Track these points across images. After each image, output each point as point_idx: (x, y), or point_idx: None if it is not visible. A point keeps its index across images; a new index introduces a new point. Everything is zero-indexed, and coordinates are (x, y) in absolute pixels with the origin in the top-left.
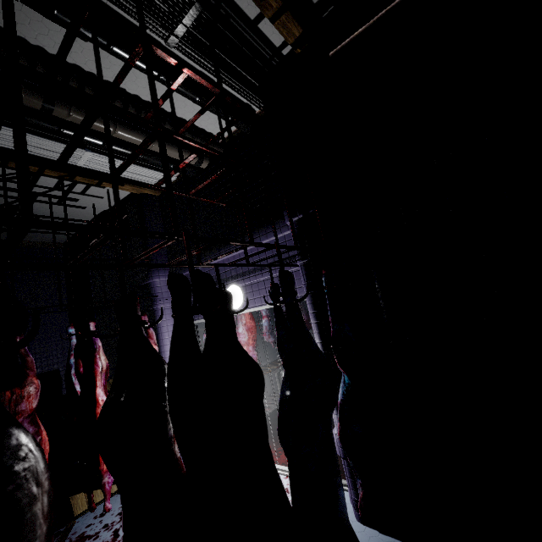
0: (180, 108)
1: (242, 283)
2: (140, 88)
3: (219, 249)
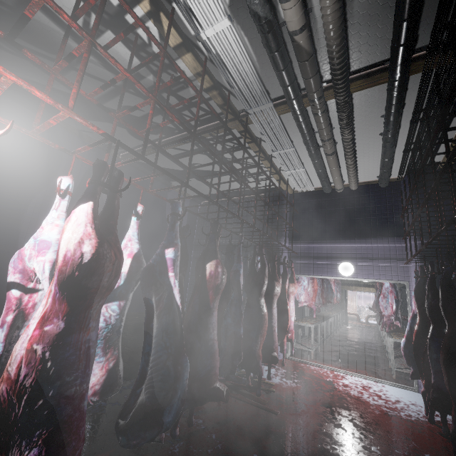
0: (363, 166)
1: (355, 263)
2: (362, 156)
3: (340, 239)
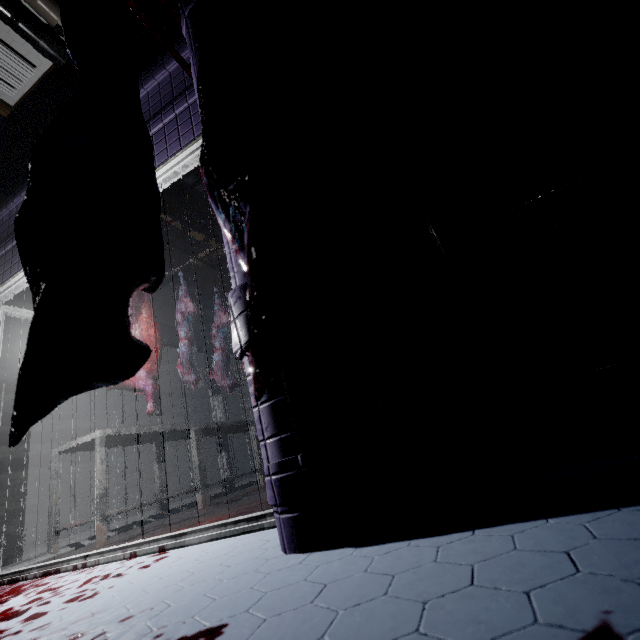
0: None
1: None
2: None
3: None
